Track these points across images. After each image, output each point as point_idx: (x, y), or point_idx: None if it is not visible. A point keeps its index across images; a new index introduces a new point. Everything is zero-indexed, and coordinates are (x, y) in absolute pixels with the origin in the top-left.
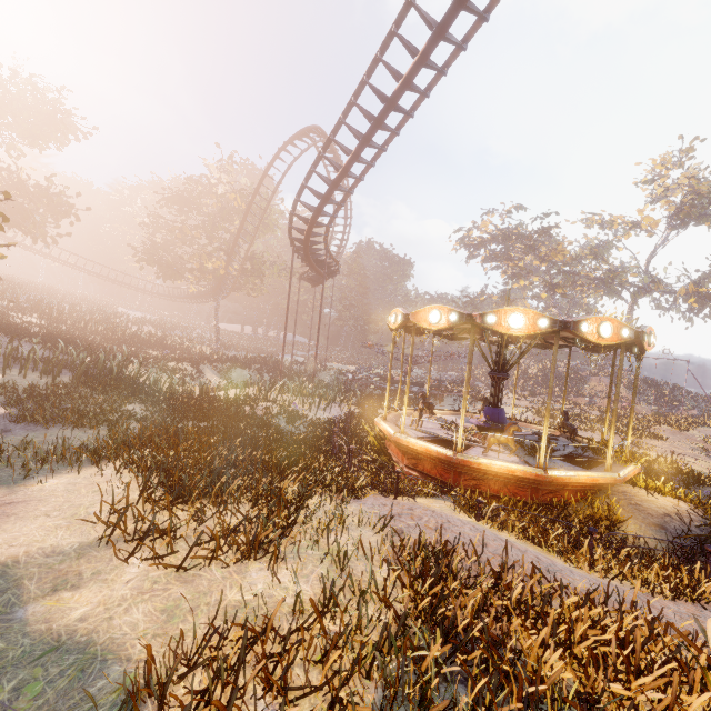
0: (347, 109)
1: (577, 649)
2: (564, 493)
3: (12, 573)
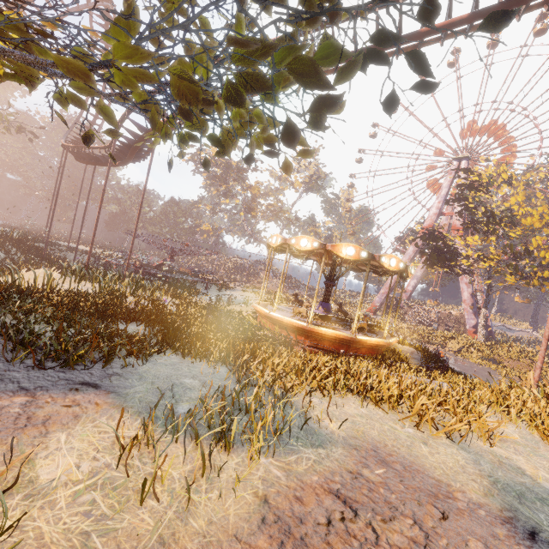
0: None
1: (543, 409)
2: (382, 350)
3: (507, 482)
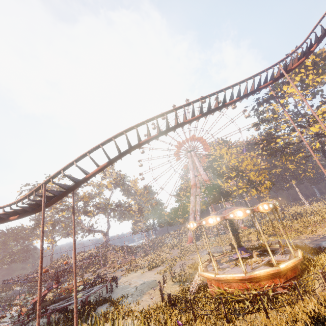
0: (158, 116)
1: None
2: None
3: None
